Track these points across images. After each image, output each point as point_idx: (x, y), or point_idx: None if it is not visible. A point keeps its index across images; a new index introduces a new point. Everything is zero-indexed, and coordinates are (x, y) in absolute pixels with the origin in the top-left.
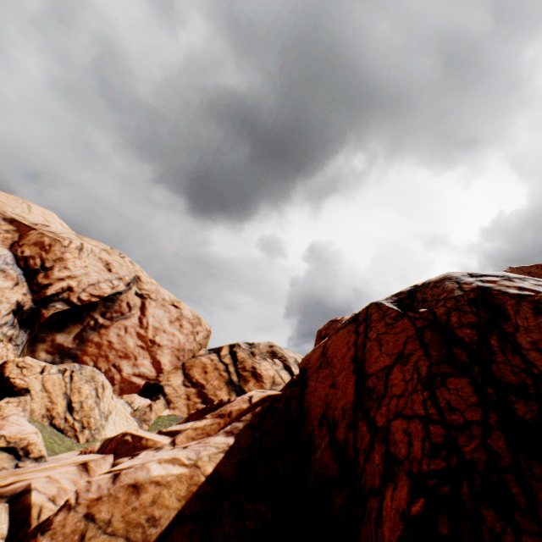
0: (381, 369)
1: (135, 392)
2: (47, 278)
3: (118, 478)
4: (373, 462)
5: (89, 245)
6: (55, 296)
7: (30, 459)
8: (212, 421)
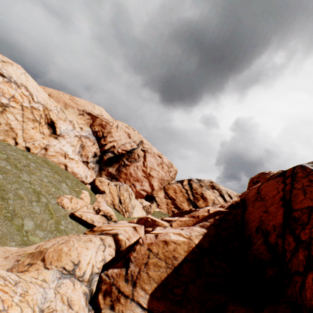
0: (305, 208)
1: (142, 198)
2: (104, 141)
3: (157, 237)
4: (297, 258)
5: (120, 124)
6: (108, 150)
7: (112, 221)
8: (188, 218)
